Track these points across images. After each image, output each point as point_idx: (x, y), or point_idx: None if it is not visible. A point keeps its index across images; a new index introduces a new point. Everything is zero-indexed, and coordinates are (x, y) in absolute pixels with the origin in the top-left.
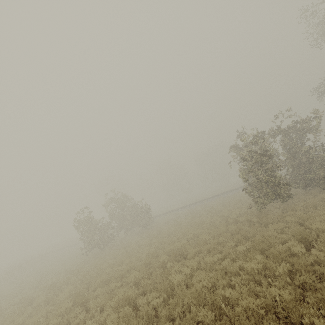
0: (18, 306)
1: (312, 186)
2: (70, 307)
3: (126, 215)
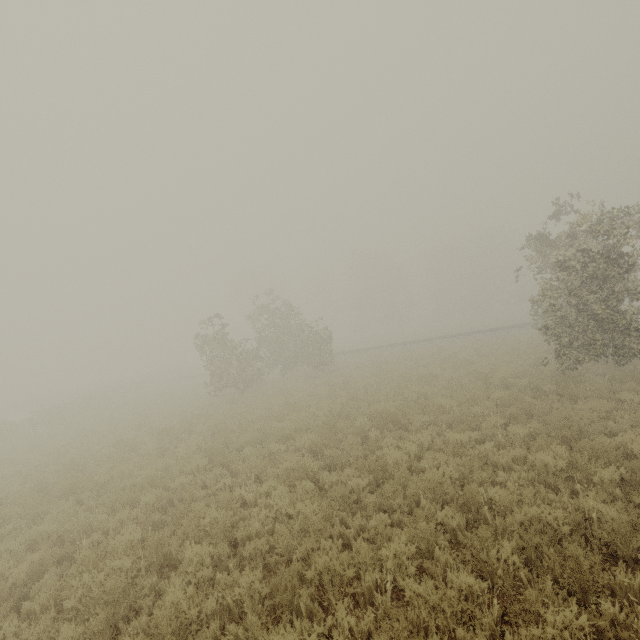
0: (115, 450)
1: None
2: (204, 466)
3: (287, 342)
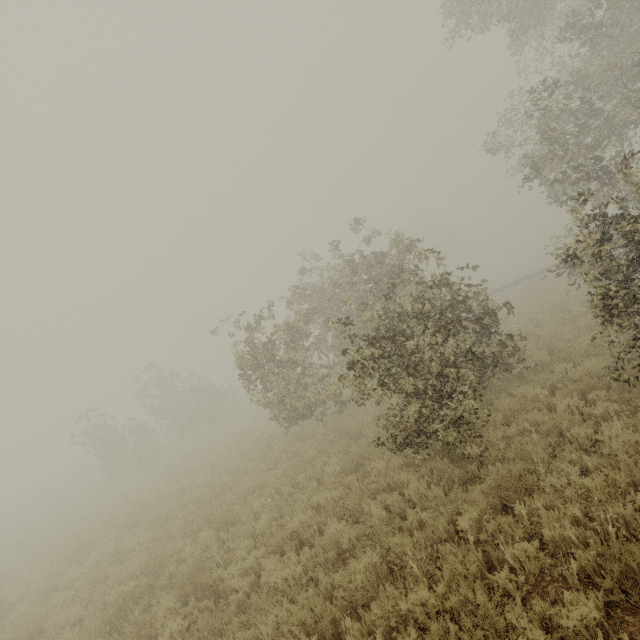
0: None
1: None
2: None
3: (181, 405)
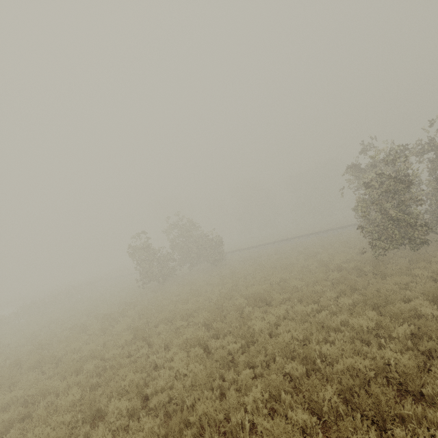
0: (71, 332)
1: None
2: (130, 340)
3: (192, 247)
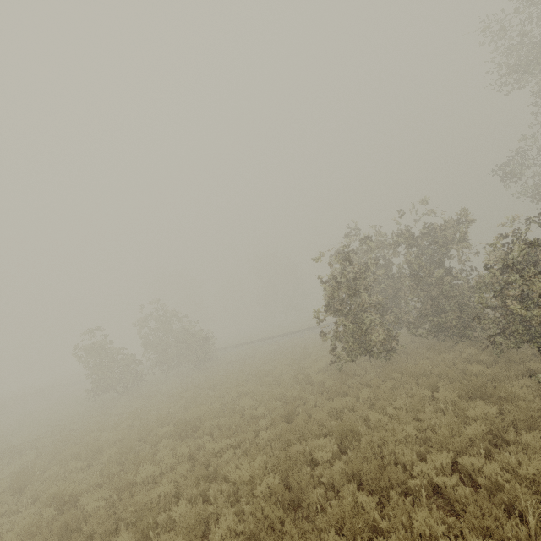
0: None
1: (446, 335)
2: (1, 492)
3: (170, 344)
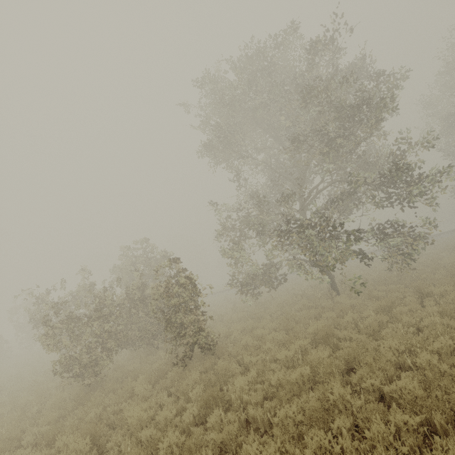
0: None
1: None
2: None
3: None
